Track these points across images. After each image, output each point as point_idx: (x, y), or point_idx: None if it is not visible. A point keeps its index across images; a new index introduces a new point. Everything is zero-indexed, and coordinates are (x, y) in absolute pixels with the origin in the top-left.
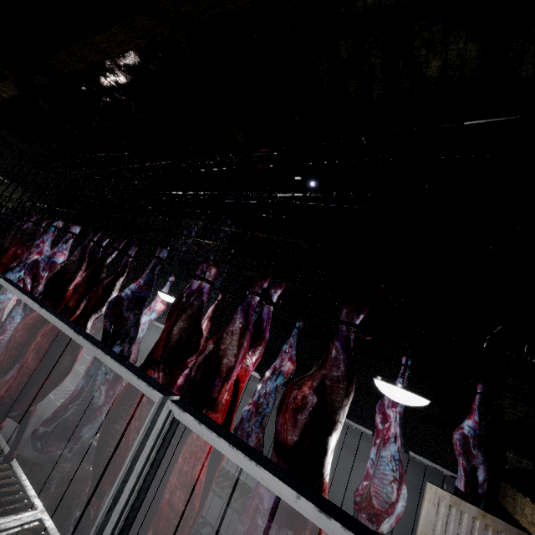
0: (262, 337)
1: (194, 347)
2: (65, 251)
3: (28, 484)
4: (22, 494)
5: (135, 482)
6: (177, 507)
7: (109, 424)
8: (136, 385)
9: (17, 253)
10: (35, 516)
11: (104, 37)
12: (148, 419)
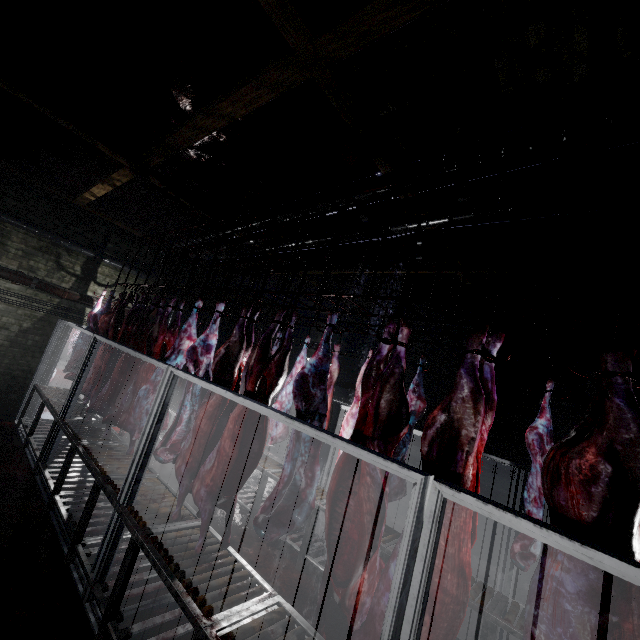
0: (489, 399)
1: (404, 418)
2: (216, 331)
3: (252, 569)
4: (252, 578)
5: (423, 566)
6: (451, 590)
7: (333, 506)
8: (382, 467)
9: (165, 341)
10: (273, 599)
11: (230, 102)
12: (414, 501)
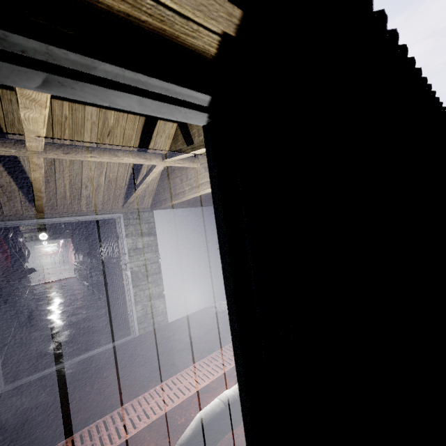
0: None
1: None
2: None
3: None
4: None
5: None
6: None
7: None
8: None
9: None
10: None
11: None
12: None
